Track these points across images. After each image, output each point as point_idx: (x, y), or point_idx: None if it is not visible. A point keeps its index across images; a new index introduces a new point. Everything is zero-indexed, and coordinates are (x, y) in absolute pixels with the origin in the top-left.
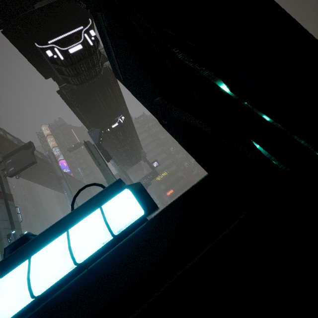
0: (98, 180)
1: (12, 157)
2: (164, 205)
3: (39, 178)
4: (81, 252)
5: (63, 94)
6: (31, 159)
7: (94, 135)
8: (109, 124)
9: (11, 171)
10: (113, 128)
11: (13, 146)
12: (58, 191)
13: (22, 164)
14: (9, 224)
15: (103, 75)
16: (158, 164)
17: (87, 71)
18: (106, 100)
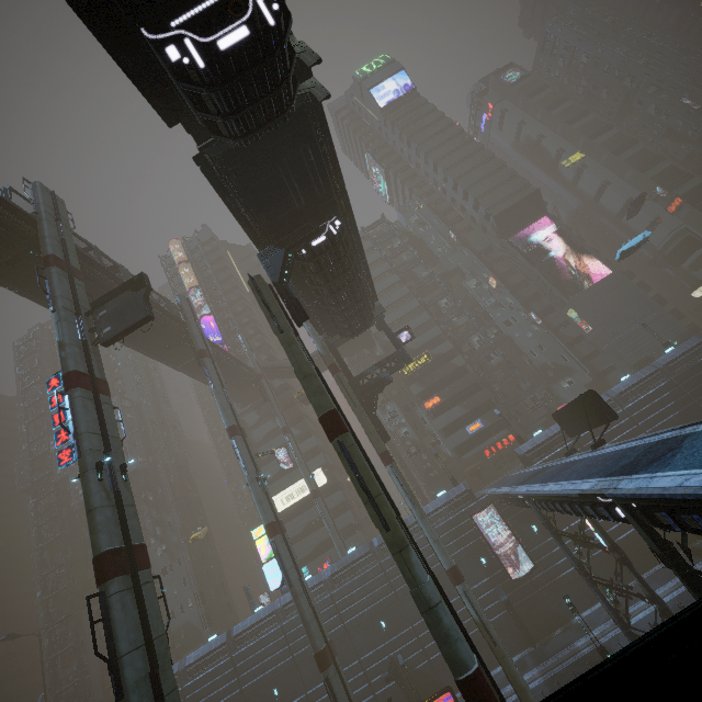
0: (277, 363)
1: (108, 304)
2: (416, 430)
3: (162, 351)
4: None
5: (206, 165)
6: (143, 312)
7: (272, 263)
8: (306, 238)
9: (106, 333)
10: (314, 249)
11: (113, 282)
12: (199, 380)
13: (126, 320)
14: (101, 443)
15: (296, 116)
16: (411, 336)
17: (259, 102)
18: (301, 178)
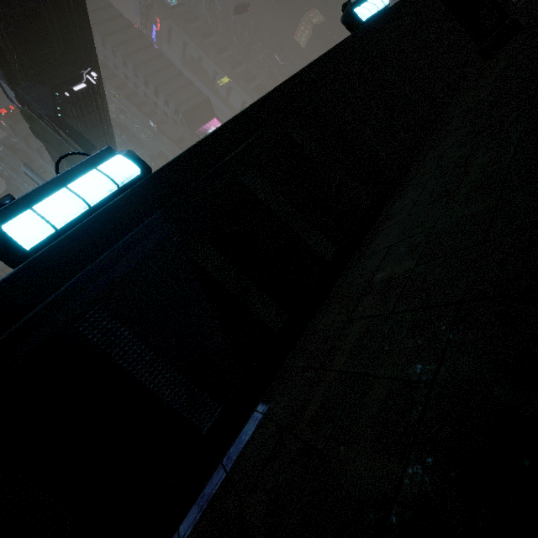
0: None
1: None
2: None
3: None
4: (378, 6)
5: None
6: None
7: (40, 98)
8: (69, 81)
9: None
10: (78, 93)
11: None
12: None
13: None
14: None
15: None
16: None
17: None
18: (61, 20)
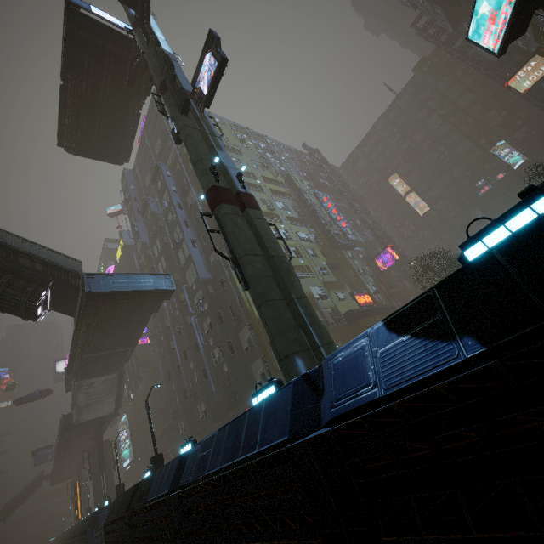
0: None
1: None
2: None
3: None
4: None
5: None
6: None
7: None
8: None
9: None
10: None
11: None
12: None
13: None
14: None
15: None
16: None
17: None
18: None
